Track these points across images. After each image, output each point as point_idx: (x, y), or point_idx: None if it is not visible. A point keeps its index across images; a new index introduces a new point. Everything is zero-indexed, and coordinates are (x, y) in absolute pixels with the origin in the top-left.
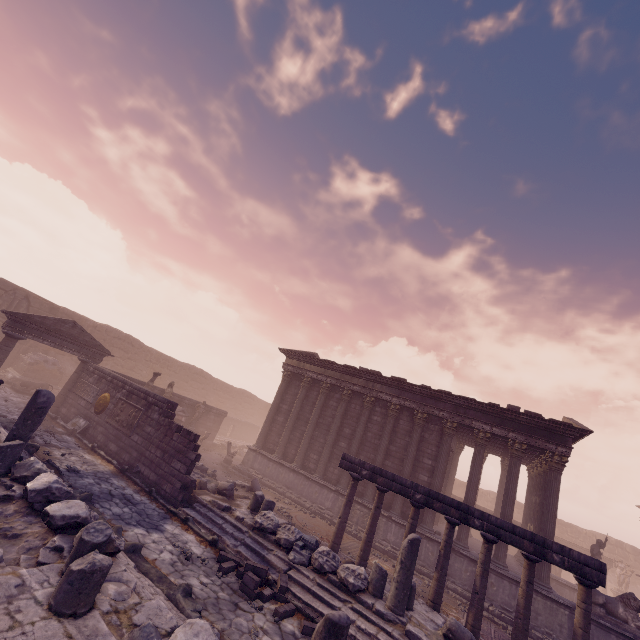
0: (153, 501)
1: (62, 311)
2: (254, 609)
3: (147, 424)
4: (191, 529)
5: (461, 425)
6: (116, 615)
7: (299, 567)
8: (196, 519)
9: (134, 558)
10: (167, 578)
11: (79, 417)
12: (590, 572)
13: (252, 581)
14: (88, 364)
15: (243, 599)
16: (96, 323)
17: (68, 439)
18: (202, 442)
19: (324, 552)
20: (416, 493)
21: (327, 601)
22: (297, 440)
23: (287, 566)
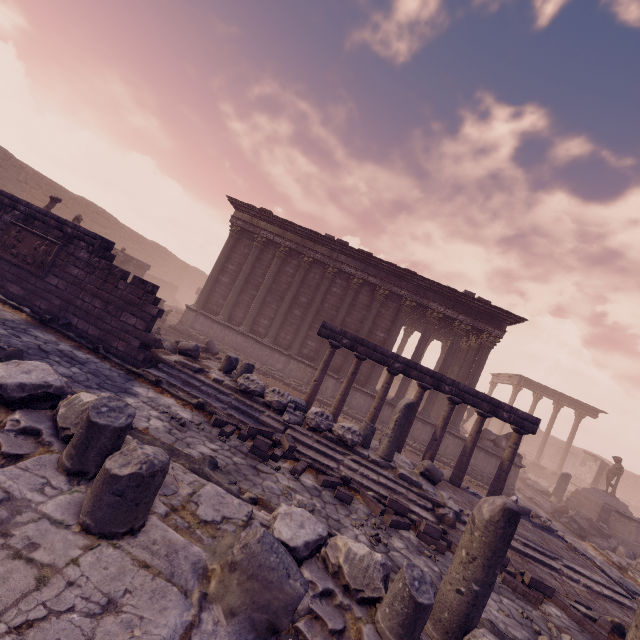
0: (104, 360)
1: None
2: (273, 470)
3: (70, 264)
4: (167, 392)
5: (416, 305)
6: (176, 515)
7: (295, 427)
8: (168, 381)
9: None
10: (179, 450)
11: None
12: (528, 425)
13: (265, 445)
14: None
15: (257, 461)
16: None
17: None
18: None
19: (319, 413)
20: (396, 362)
21: (330, 455)
22: (246, 304)
23: (283, 426)
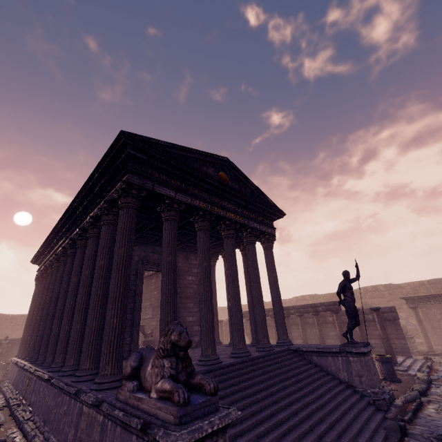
0: None
1: None
2: None
3: None
4: None
5: None
6: None
7: None
8: None
9: None
10: None
11: None
12: None
13: None
14: None
15: None
16: None
17: None
18: None
19: None
20: None
21: None
22: None
23: None
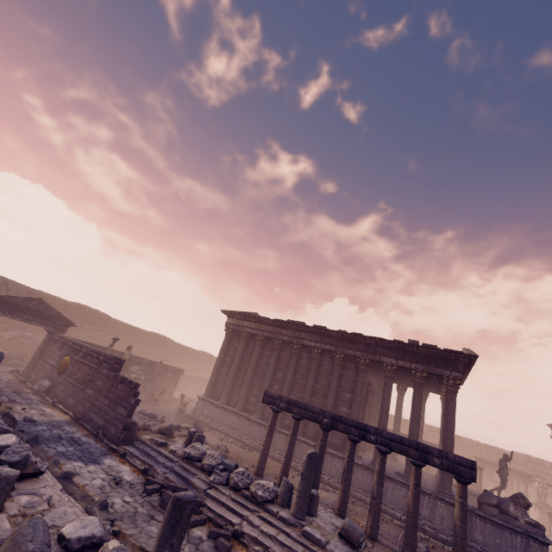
0: (98, 442)
1: (37, 293)
2: None
3: (98, 379)
4: (128, 462)
5: (373, 361)
6: (23, 518)
7: (218, 486)
8: (134, 454)
9: (64, 483)
10: (90, 497)
11: (45, 379)
12: (464, 470)
13: (169, 497)
14: (54, 334)
15: (160, 513)
16: (67, 302)
17: (33, 397)
18: (162, 397)
19: (240, 472)
20: (324, 418)
21: (237, 512)
22: (239, 387)
23: (208, 486)
